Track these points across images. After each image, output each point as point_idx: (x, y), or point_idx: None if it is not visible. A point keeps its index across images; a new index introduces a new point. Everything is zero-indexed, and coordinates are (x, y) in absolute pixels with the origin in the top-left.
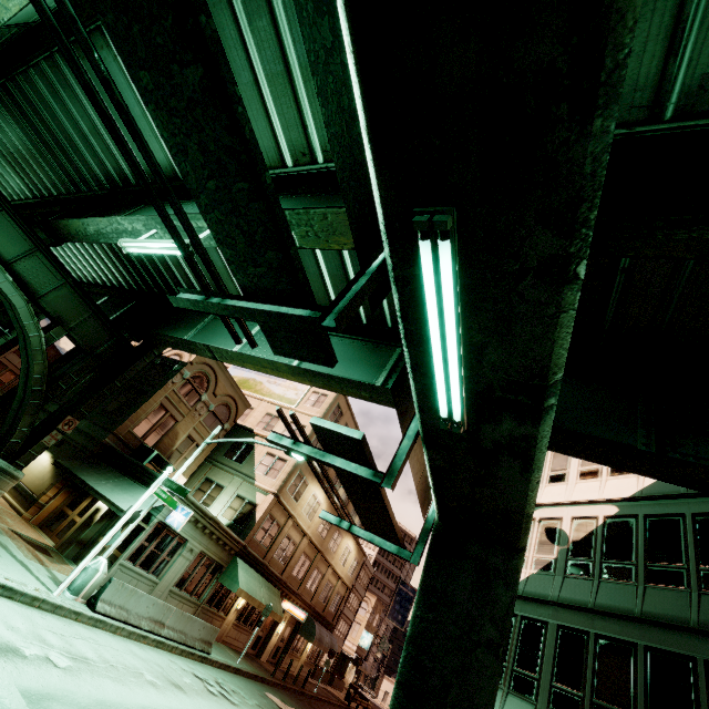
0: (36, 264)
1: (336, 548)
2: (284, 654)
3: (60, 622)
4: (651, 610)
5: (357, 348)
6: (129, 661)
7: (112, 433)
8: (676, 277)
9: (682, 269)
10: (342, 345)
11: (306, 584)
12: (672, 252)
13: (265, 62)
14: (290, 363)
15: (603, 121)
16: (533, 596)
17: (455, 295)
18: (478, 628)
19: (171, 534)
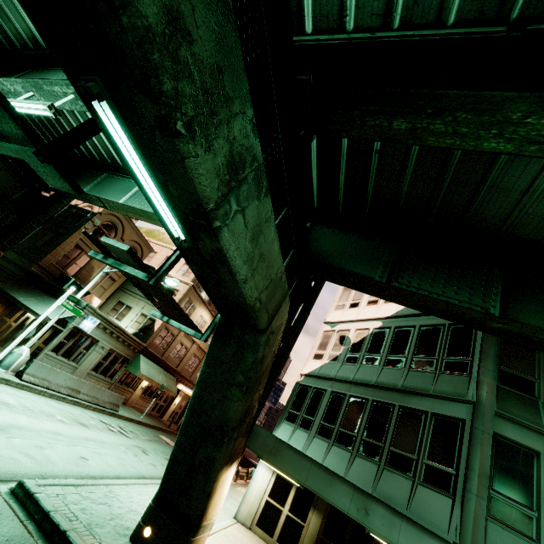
0: None
1: None
2: (181, 416)
3: None
4: (381, 381)
5: None
6: (45, 409)
7: (37, 264)
8: (408, 159)
9: (412, 153)
10: None
11: (196, 374)
12: (367, 134)
13: None
14: None
15: (129, 18)
16: (322, 376)
17: (132, 144)
18: (234, 376)
19: (85, 336)
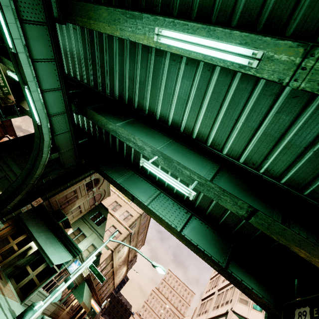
0: (61, 119)
1: (119, 272)
2: None
3: None
4: None
5: (210, 232)
6: None
7: (48, 200)
8: None
9: None
10: (202, 226)
11: (101, 289)
12: None
13: (270, 128)
14: (176, 227)
15: None
16: None
17: None
18: None
19: (65, 273)
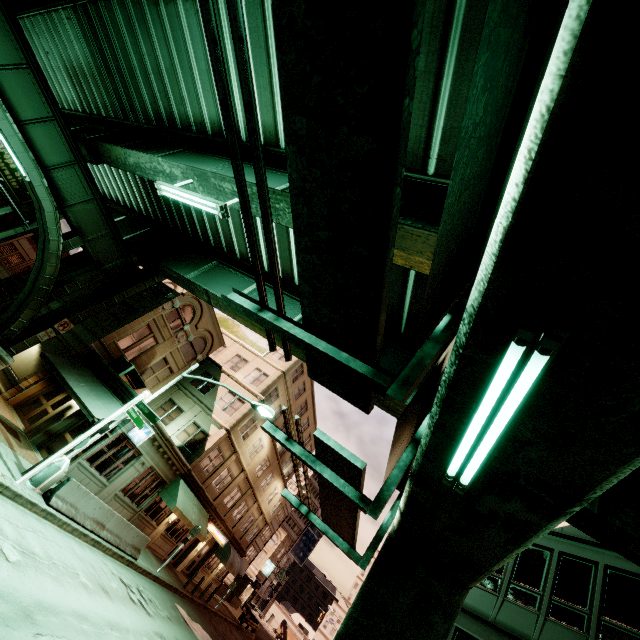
0: (71, 175)
1: (266, 488)
2: (197, 568)
3: (17, 511)
4: None
5: None
6: (69, 560)
7: (99, 340)
8: None
9: None
10: None
11: (232, 513)
12: None
13: None
14: None
15: None
16: None
17: (525, 396)
18: None
19: (129, 446)
